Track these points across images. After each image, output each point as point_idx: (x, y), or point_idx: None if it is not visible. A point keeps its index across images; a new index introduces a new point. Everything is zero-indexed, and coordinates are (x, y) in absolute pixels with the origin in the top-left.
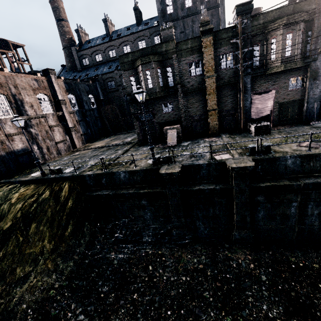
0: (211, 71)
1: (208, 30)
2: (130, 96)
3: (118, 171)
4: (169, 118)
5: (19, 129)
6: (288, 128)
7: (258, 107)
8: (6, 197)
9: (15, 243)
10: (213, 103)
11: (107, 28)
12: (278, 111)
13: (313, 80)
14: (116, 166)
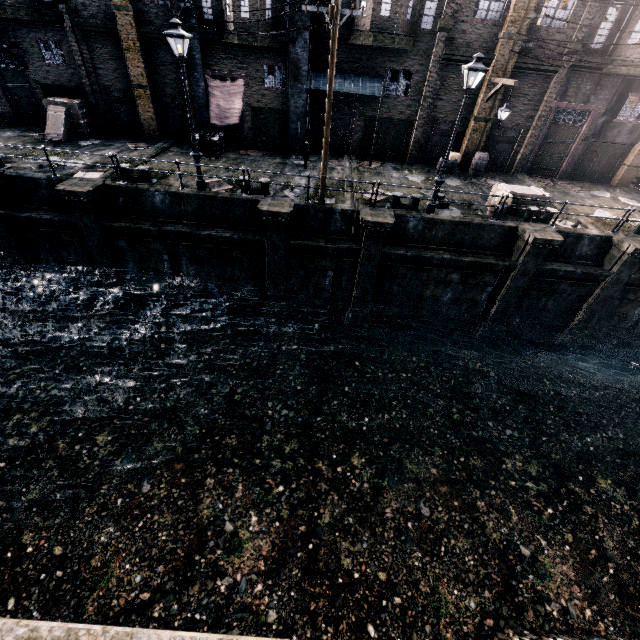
0: None
1: None
2: None
3: None
4: (61, 79)
5: None
6: (259, 156)
7: (220, 105)
8: None
9: None
10: (139, 73)
11: None
12: (252, 122)
13: (294, 80)
14: None
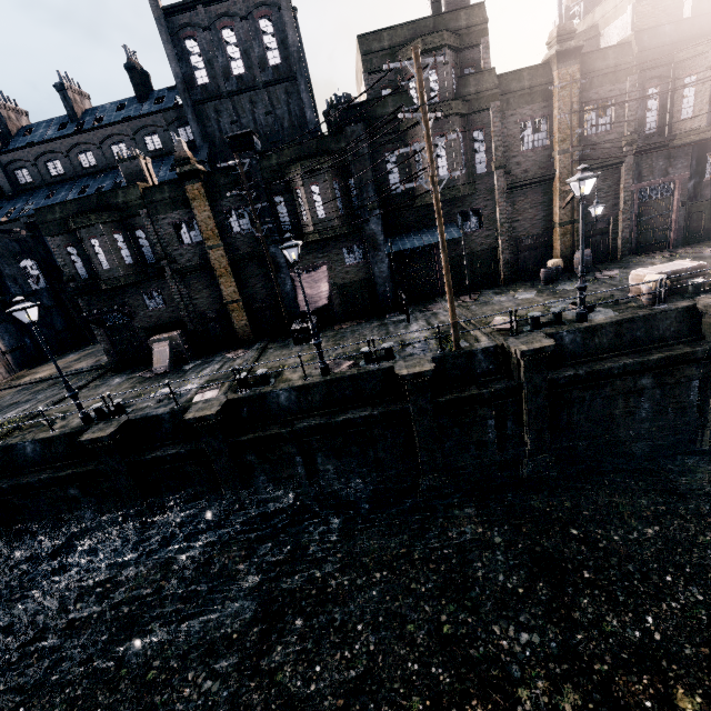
0: (214, 238)
1: (191, 172)
2: (74, 282)
3: (19, 442)
4: (162, 318)
5: None
6: (355, 325)
7: (308, 293)
8: None
9: None
10: (232, 290)
11: (68, 103)
12: (340, 298)
13: (374, 251)
14: (28, 430)
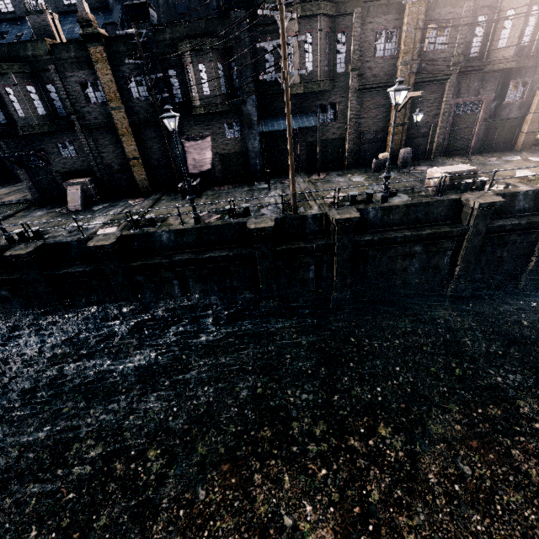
0: (116, 100)
1: (93, 35)
2: None
3: None
4: (75, 165)
5: None
6: (230, 188)
7: (195, 158)
8: None
9: None
10: (133, 149)
11: None
12: (220, 165)
13: (249, 129)
14: None
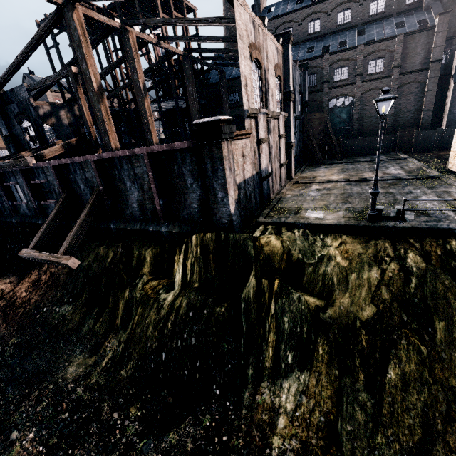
0: None
1: None
2: None
3: None
4: None
5: (265, 132)
6: None
7: None
8: (312, 253)
9: (416, 357)
10: None
11: None
12: None
13: None
14: None
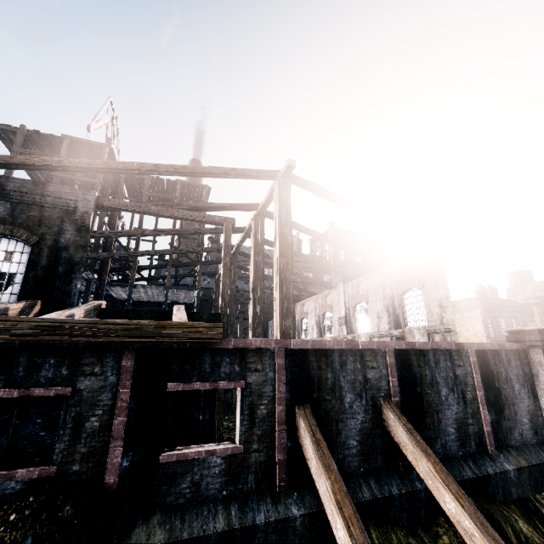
0: None
1: (539, 303)
2: (488, 337)
3: None
4: None
5: None
6: None
7: None
8: None
9: None
10: None
11: None
12: None
13: None
14: None
